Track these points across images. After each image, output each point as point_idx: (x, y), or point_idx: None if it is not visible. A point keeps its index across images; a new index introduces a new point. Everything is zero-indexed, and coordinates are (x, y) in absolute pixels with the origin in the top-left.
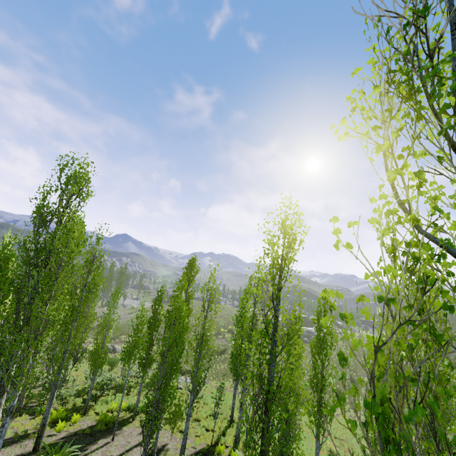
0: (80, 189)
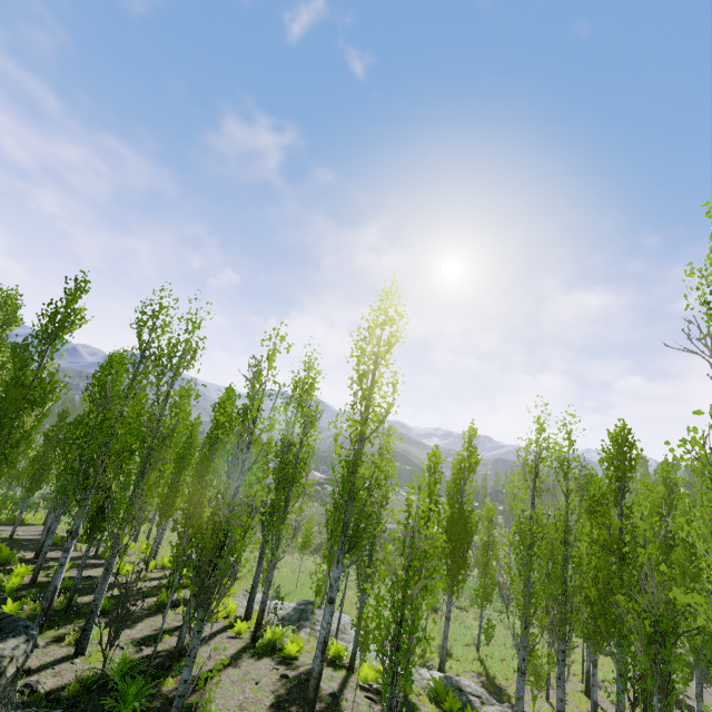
0: (7, 319)
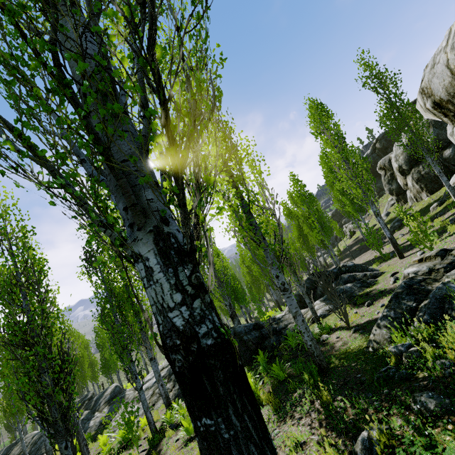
0: None
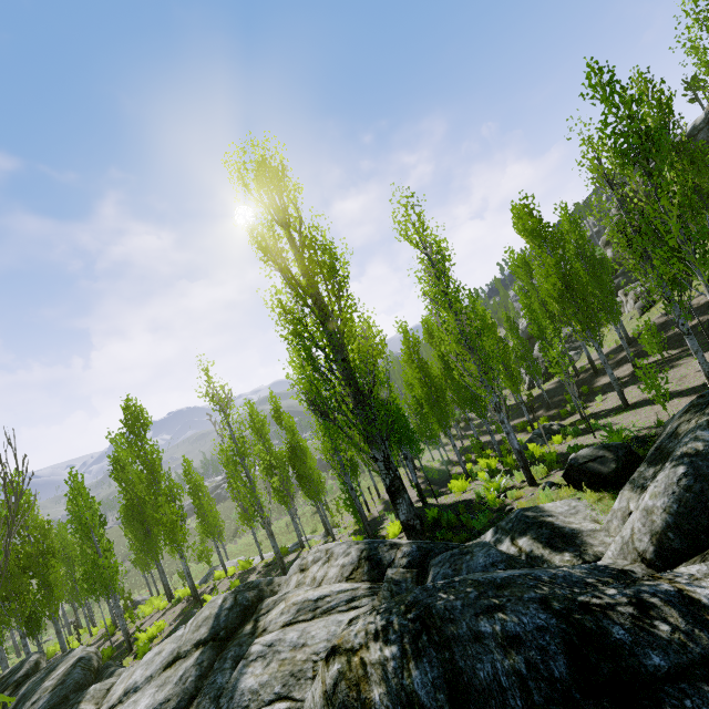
0: None
